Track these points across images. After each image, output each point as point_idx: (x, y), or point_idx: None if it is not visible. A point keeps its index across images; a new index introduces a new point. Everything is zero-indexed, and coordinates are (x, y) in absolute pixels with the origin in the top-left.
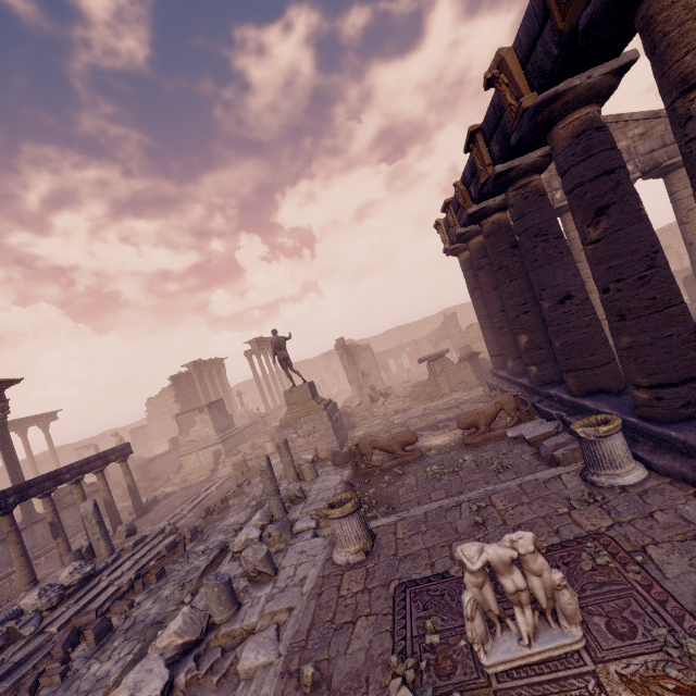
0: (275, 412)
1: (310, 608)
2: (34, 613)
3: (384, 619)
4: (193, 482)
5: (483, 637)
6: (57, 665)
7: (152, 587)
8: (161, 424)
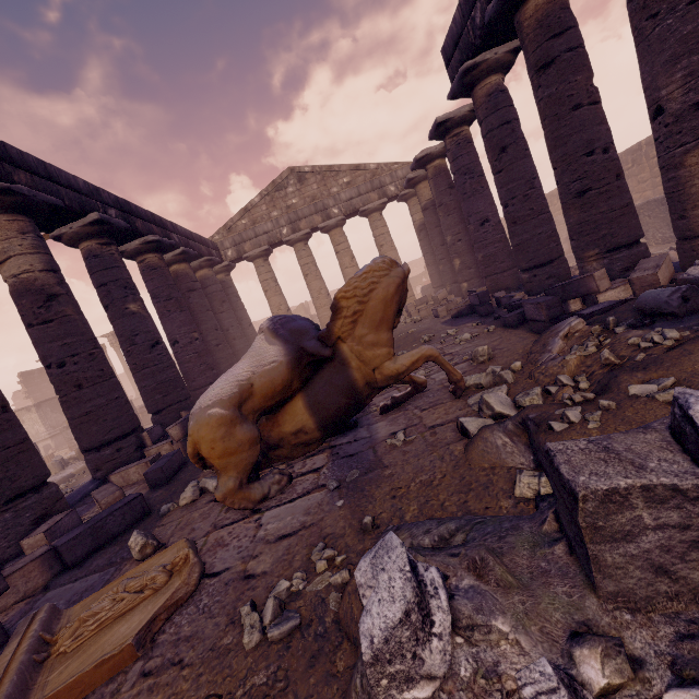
0: (136, 402)
1: None
2: None
3: None
4: None
5: None
6: None
7: None
8: None
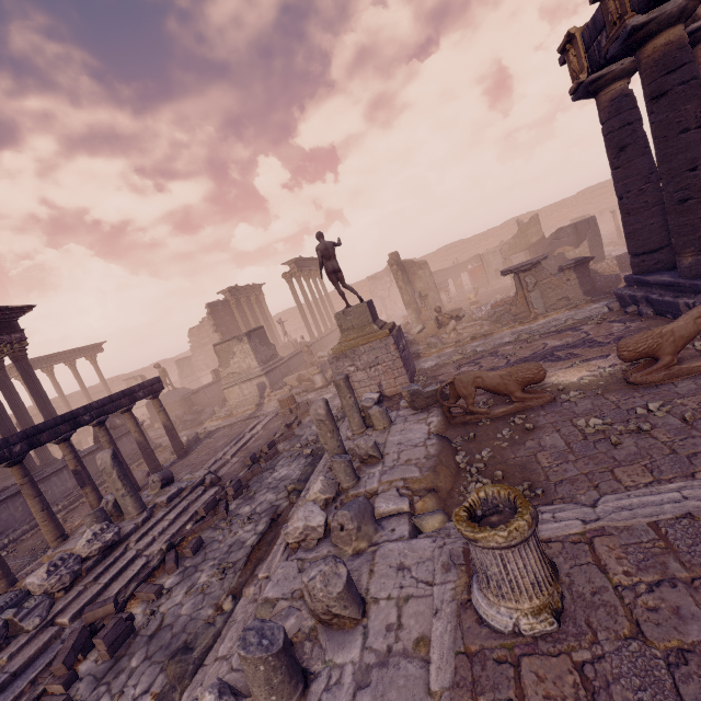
0: (321, 341)
1: None
2: (40, 598)
3: None
4: (238, 416)
5: None
6: (58, 686)
7: (187, 565)
8: (205, 355)
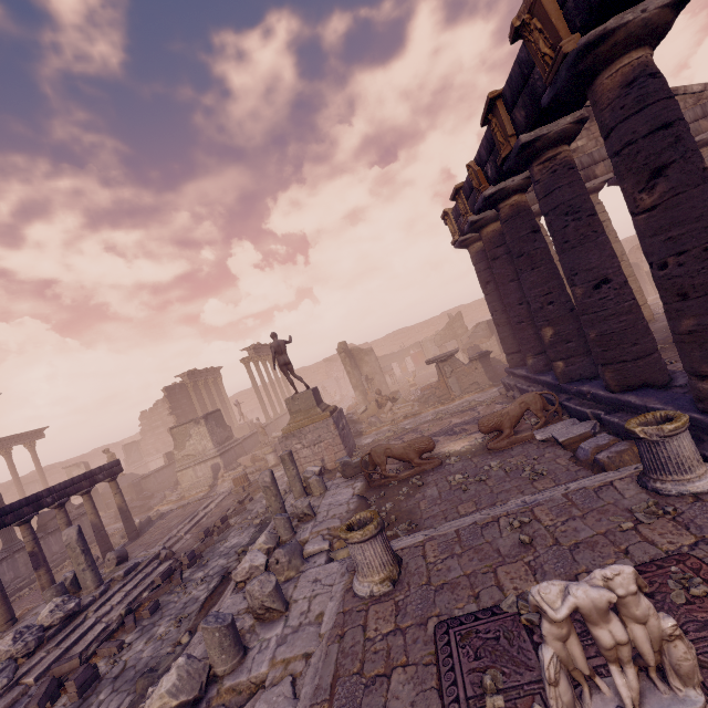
0: (276, 422)
1: (331, 655)
2: (7, 662)
3: (426, 671)
4: (190, 499)
5: (570, 707)
6: None
7: (145, 624)
8: (156, 438)
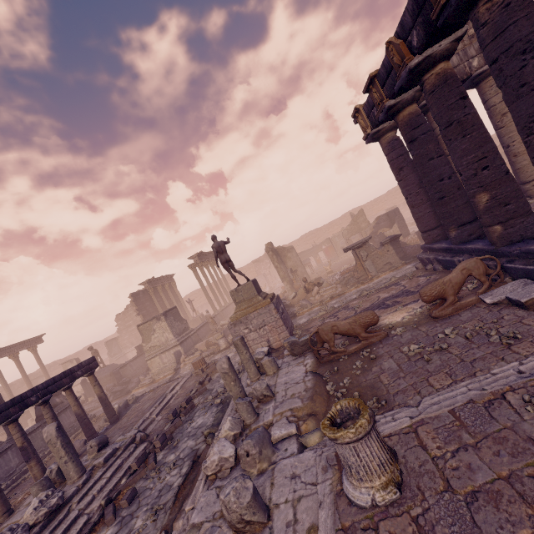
0: (222, 313)
1: None
2: None
3: None
4: (159, 382)
5: None
6: None
7: (124, 515)
8: (130, 334)
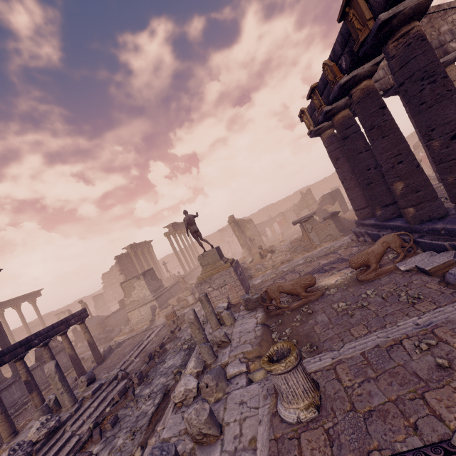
0: (191, 273)
1: None
2: None
3: None
4: (138, 331)
5: None
6: None
7: (108, 435)
8: (113, 291)
